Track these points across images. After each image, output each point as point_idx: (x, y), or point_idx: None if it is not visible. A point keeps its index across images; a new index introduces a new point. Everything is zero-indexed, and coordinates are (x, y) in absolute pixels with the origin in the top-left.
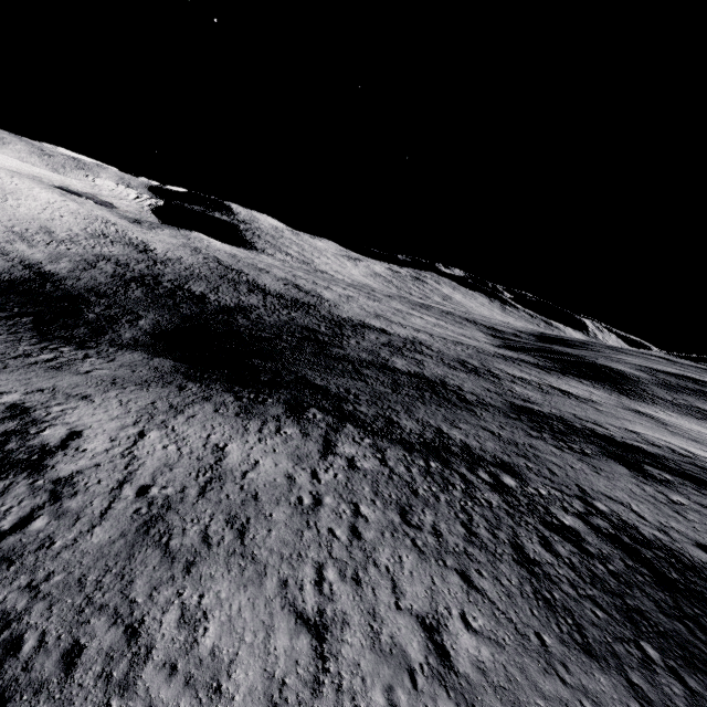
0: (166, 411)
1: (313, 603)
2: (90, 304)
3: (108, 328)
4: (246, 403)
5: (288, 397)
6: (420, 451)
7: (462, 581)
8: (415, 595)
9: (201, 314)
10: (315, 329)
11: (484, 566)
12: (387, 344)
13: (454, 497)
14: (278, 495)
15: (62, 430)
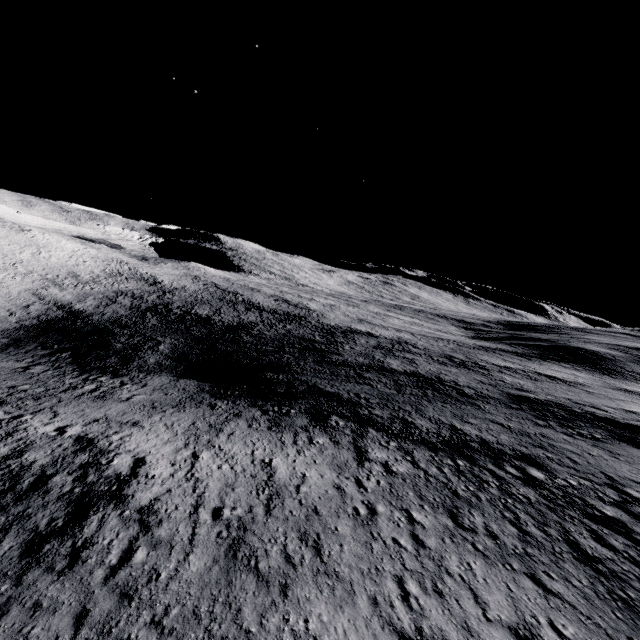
0: (207, 431)
1: (408, 621)
2: (115, 335)
3: (135, 355)
4: (273, 416)
5: (308, 406)
6: (443, 450)
7: (535, 585)
8: (499, 605)
9: (210, 334)
10: (311, 339)
11: (549, 567)
12: (377, 346)
13: (493, 495)
14: (335, 507)
15: (127, 458)
